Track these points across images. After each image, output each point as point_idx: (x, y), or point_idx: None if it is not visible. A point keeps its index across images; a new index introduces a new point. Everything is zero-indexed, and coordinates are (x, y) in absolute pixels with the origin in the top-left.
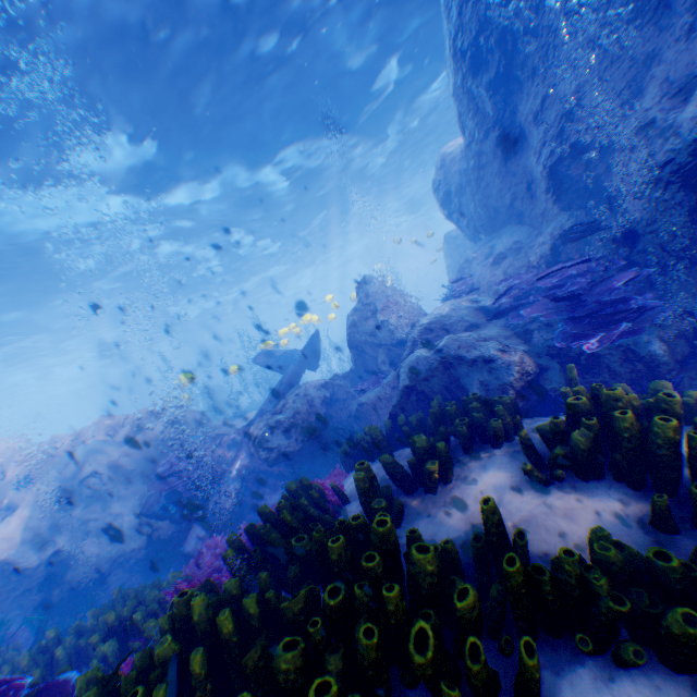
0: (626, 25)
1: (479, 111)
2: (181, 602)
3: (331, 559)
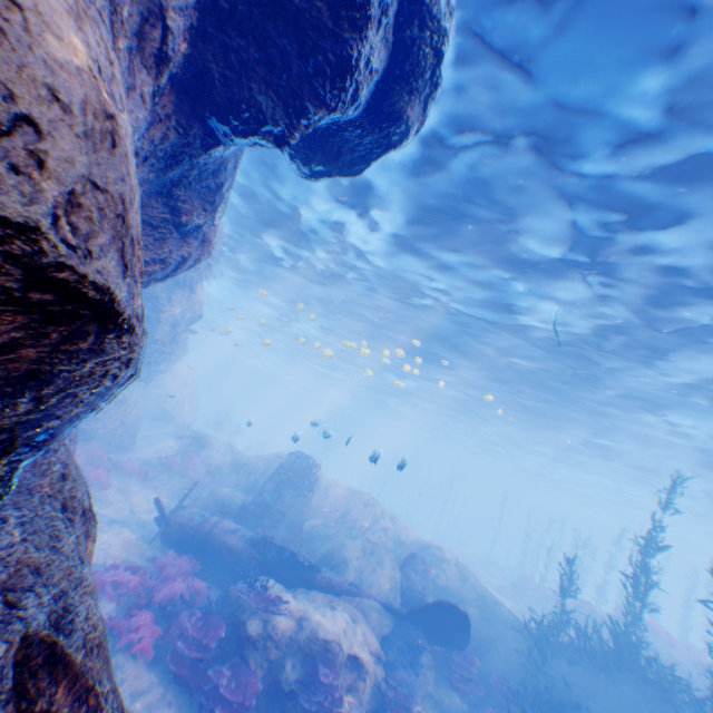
0: None
1: None
2: None
3: None
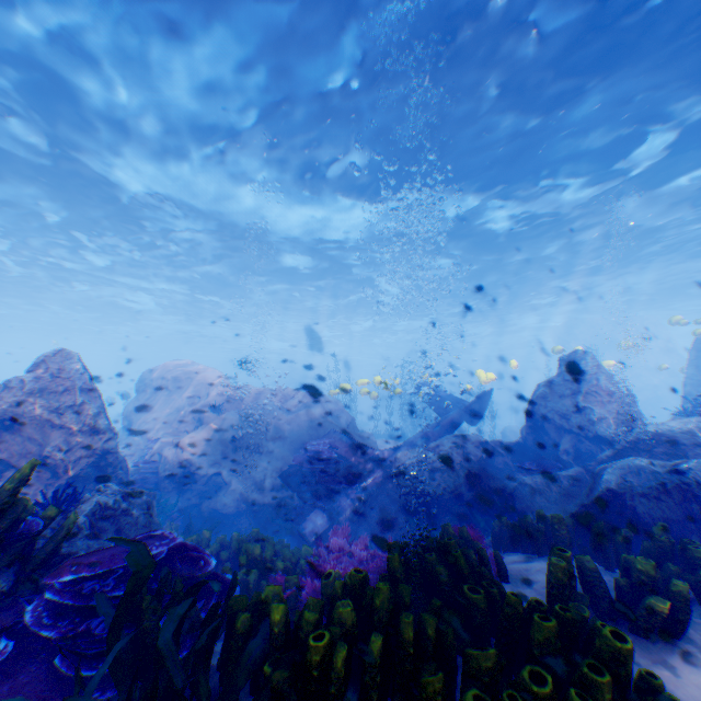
0: None
1: None
2: (356, 576)
3: (532, 637)
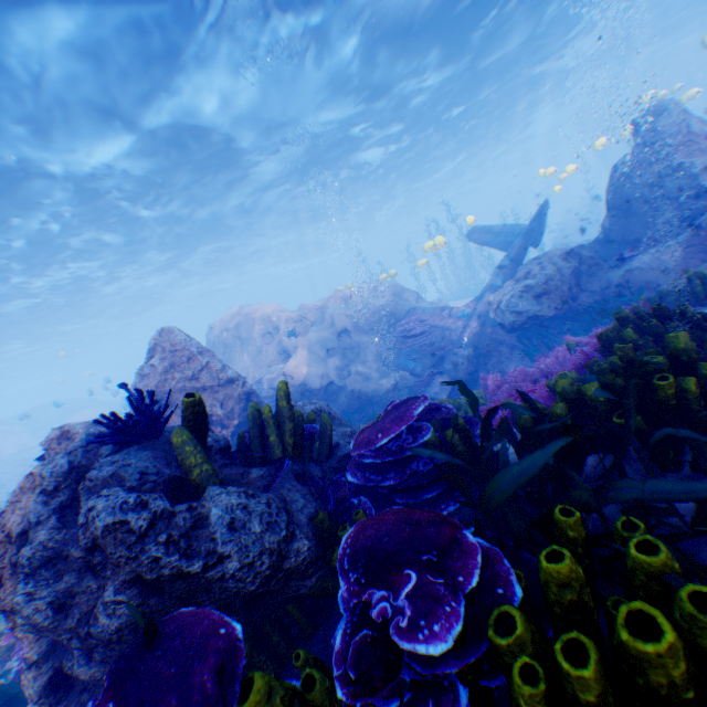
0: None
1: None
2: (624, 349)
3: None
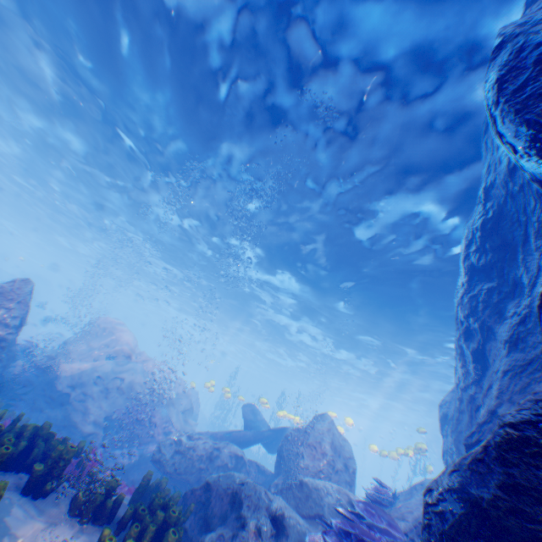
0: (534, 371)
1: (465, 365)
2: None
3: None
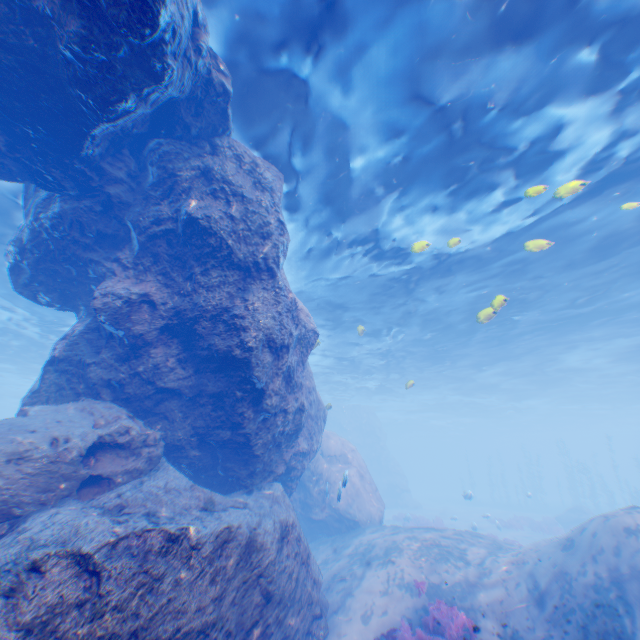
0: None
1: None
2: None
3: None
